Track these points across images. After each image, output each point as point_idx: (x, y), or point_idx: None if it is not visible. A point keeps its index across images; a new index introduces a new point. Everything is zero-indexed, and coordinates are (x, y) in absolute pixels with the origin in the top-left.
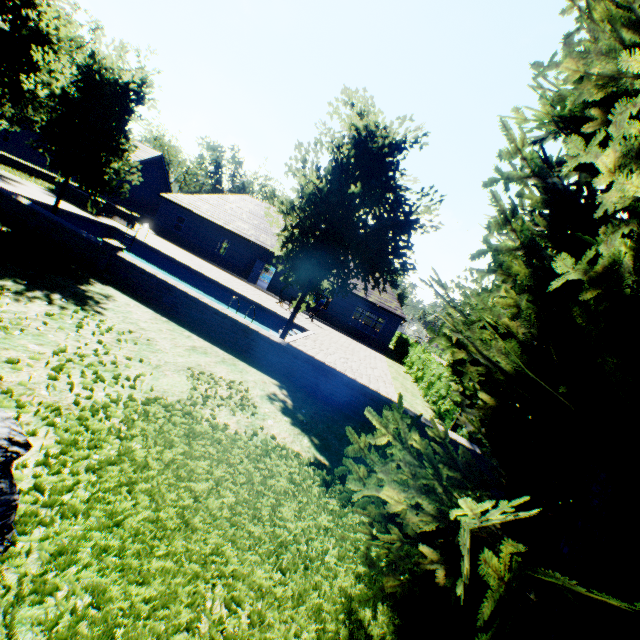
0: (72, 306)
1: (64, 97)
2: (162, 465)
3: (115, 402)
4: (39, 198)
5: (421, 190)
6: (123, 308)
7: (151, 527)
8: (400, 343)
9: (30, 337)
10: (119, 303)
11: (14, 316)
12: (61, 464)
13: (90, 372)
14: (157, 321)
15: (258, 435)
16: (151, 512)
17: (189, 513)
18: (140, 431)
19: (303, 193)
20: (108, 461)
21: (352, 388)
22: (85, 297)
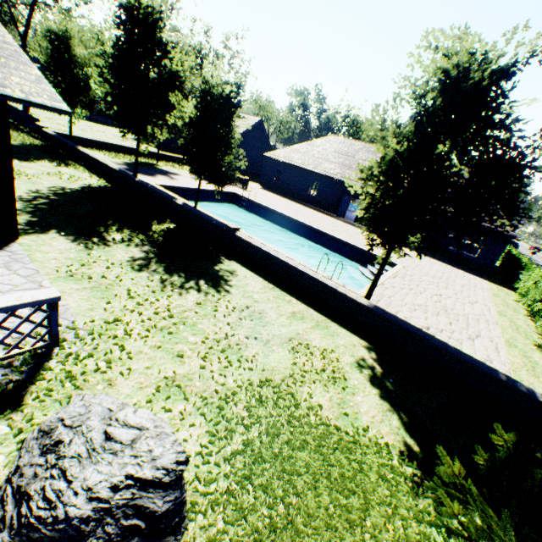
0: (211, 290)
1: (191, 122)
2: (272, 455)
3: (239, 387)
4: (189, 185)
5: (541, 130)
6: (242, 282)
7: (266, 524)
8: (508, 261)
9: (188, 328)
10: (239, 277)
11: (179, 310)
12: (209, 454)
13: (223, 356)
14: (265, 289)
15: (348, 414)
16: (265, 507)
17: (293, 511)
18: (256, 418)
19: (382, 161)
20: (236, 452)
21: (445, 353)
22: (218, 278)
